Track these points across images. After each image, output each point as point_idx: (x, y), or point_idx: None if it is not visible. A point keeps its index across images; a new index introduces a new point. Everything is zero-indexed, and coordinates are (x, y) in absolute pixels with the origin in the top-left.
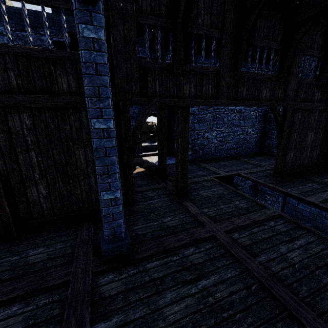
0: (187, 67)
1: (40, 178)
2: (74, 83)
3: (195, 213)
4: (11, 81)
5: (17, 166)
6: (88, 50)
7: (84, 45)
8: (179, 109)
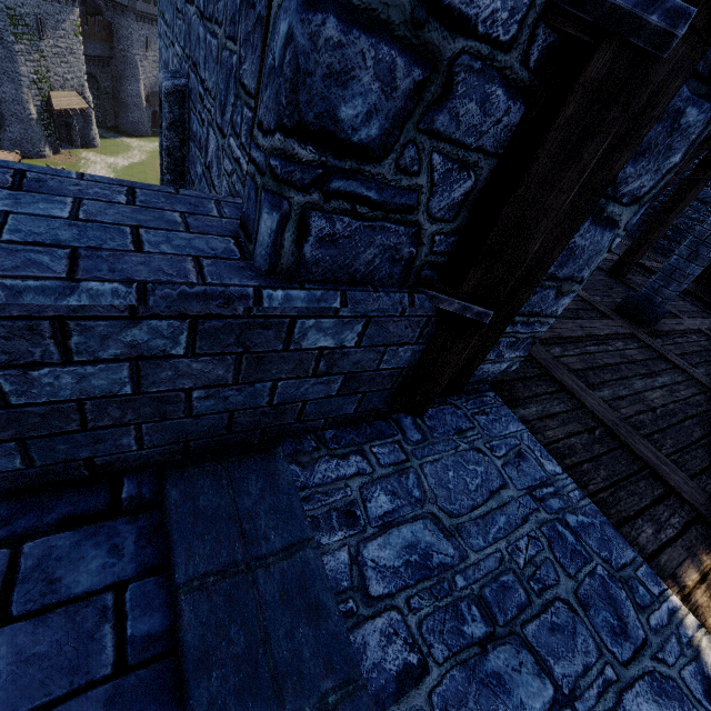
0: None
1: None
2: None
3: None
4: None
5: None
6: None
7: None
8: None
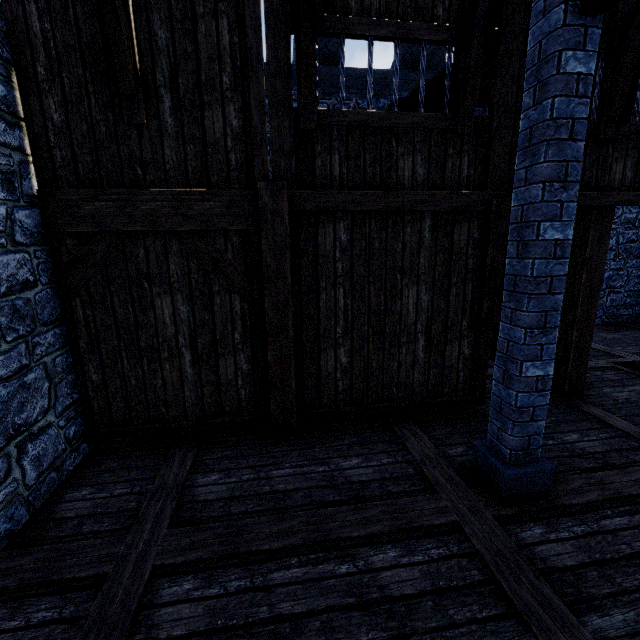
0: (626, 126)
1: (343, 334)
2: (421, 169)
3: (632, 432)
4: (332, 170)
5: (315, 312)
6: (566, 96)
7: (562, 88)
8: (592, 214)
